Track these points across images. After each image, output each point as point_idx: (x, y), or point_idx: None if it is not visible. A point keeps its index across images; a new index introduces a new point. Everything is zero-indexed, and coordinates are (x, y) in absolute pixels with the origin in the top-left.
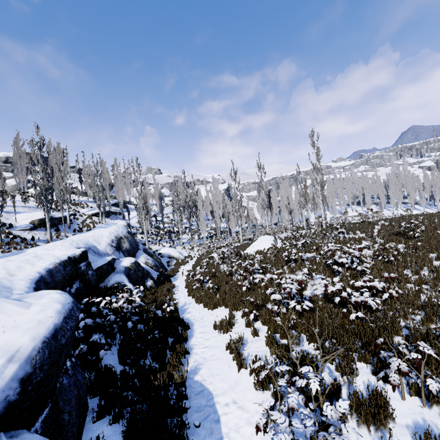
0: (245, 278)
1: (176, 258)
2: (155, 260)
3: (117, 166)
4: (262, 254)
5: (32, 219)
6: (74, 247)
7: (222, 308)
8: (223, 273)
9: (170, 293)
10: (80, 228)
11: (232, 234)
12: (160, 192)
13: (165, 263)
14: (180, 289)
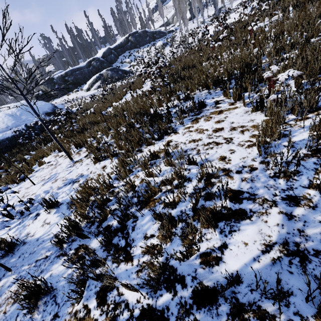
0: None
1: None
2: None
3: None
4: None
5: (237, 4)
6: None
7: None
8: None
9: None
10: None
11: None
12: None
13: None
14: None
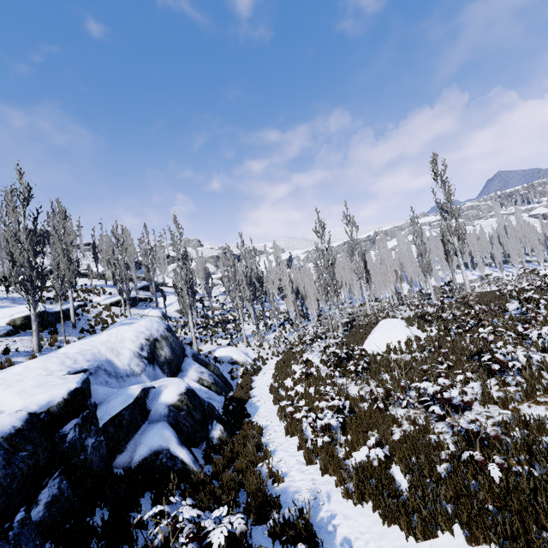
0: (475, 437)
1: (241, 363)
2: (212, 373)
3: (146, 234)
4: (411, 354)
5: (12, 318)
6: (65, 372)
7: (454, 540)
8: (358, 400)
9: (263, 456)
10: (92, 326)
11: (310, 319)
12: (206, 267)
13: (226, 374)
14: (275, 437)
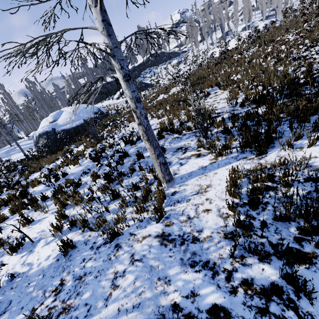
0: None
1: None
2: None
3: None
4: None
5: (242, 28)
6: None
7: None
8: None
9: None
10: None
11: None
12: None
13: None
14: None
